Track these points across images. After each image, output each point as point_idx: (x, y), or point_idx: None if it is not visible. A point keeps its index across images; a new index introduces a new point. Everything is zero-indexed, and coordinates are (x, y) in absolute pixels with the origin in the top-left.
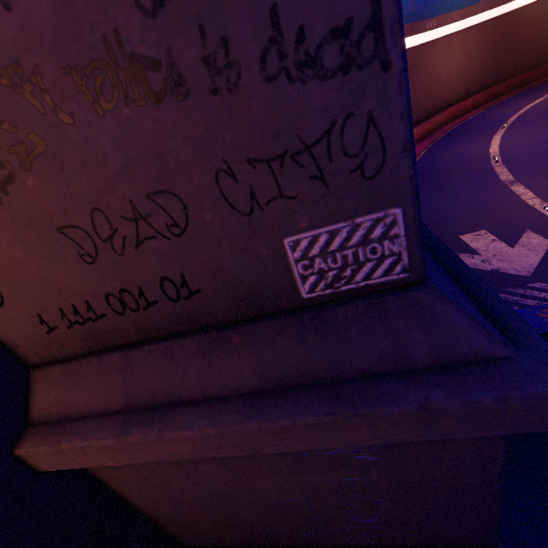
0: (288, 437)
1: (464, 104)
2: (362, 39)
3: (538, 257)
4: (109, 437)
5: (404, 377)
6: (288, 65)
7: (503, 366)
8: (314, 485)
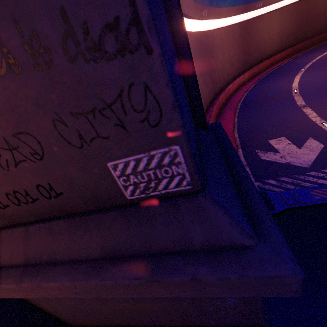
0: (115, 290)
1: (279, 55)
2: (129, 32)
3: (314, 155)
4: (11, 282)
5: (186, 255)
6: (82, 50)
7: (248, 252)
8: (150, 308)
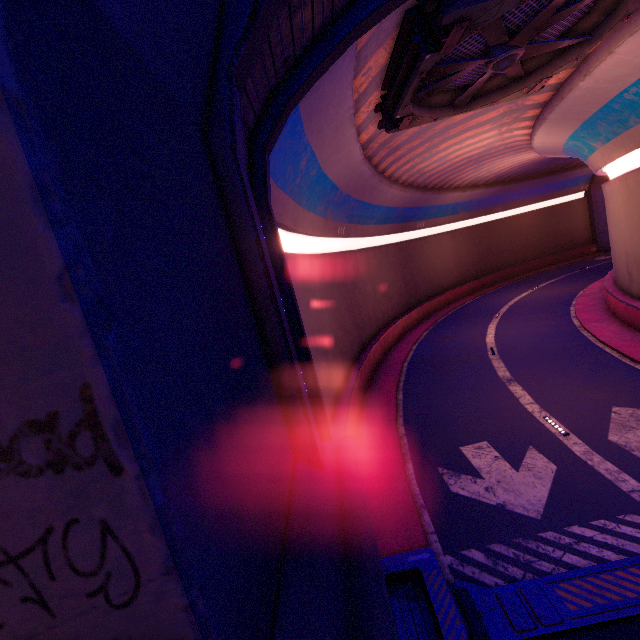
0: None
1: (460, 289)
2: (76, 436)
3: (545, 488)
4: None
5: None
6: None
7: None
8: None
